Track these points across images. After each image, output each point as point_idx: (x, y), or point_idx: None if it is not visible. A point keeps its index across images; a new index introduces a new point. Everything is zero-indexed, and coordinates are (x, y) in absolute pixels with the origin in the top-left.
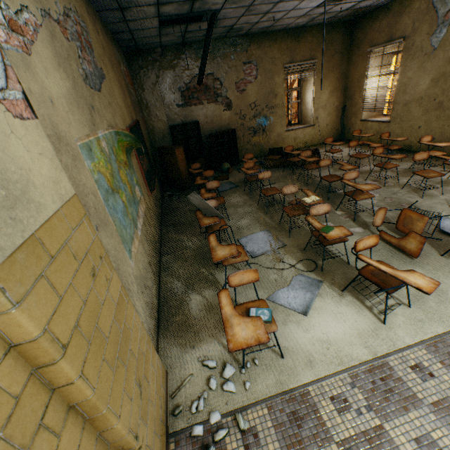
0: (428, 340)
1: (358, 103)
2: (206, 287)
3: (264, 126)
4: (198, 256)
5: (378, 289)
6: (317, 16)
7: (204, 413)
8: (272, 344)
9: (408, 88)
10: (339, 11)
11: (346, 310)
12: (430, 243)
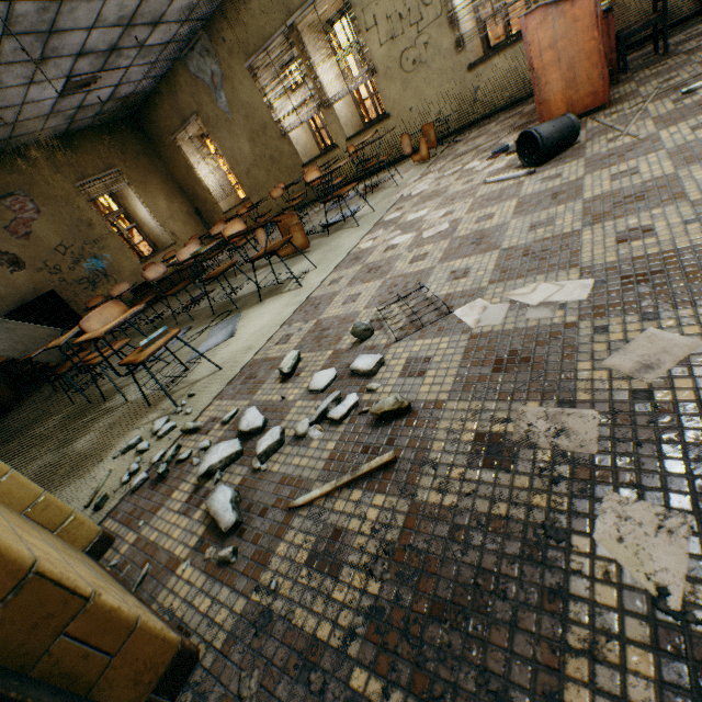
0: (334, 269)
1: (207, 197)
2: (97, 423)
3: (104, 270)
4: (70, 420)
5: (270, 257)
6: (75, 113)
7: (145, 469)
8: (206, 374)
9: (238, 157)
10: (102, 103)
11: (270, 306)
12: (320, 237)
